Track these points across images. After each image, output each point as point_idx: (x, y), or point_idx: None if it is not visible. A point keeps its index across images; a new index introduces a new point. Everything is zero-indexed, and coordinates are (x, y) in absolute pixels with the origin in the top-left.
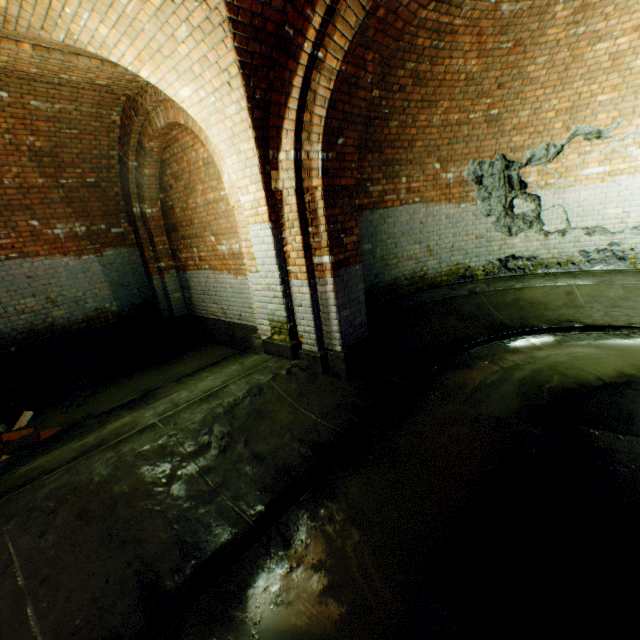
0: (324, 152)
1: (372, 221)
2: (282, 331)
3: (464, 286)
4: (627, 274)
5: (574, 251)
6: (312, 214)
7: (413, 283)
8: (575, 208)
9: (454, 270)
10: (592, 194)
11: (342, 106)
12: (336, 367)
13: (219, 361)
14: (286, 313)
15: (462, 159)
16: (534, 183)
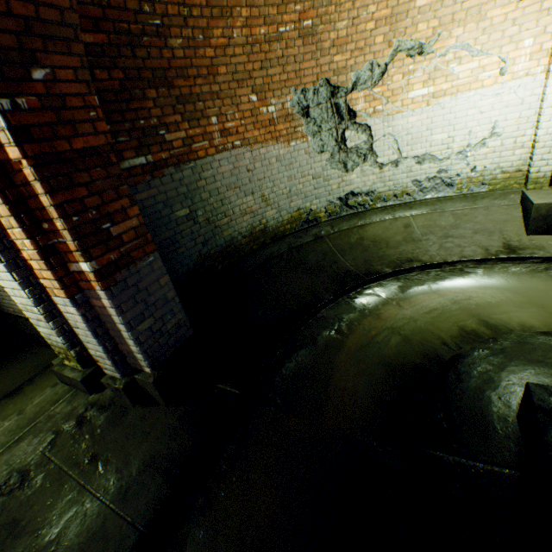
0: (1, 97)
1: (182, 179)
2: (70, 358)
3: (309, 232)
4: (455, 200)
5: (408, 181)
6: (37, 202)
7: (254, 239)
8: (405, 136)
9: (296, 216)
10: (419, 119)
11: (1, 2)
12: (150, 393)
13: (23, 384)
14: (62, 339)
15: (282, 87)
16: (363, 111)
